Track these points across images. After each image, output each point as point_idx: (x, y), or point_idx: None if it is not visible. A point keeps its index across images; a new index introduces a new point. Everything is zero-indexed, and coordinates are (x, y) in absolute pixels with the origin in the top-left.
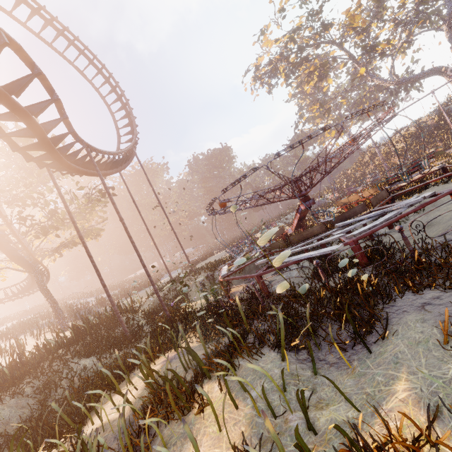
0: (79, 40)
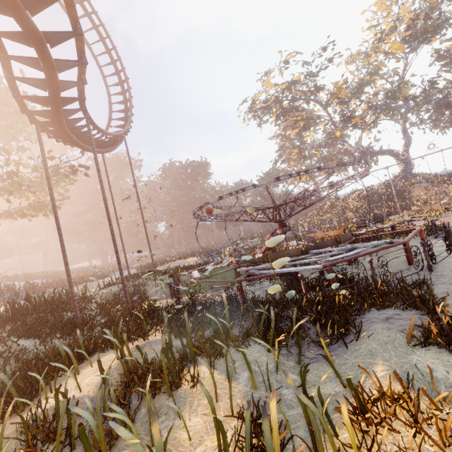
0: (97, 15)
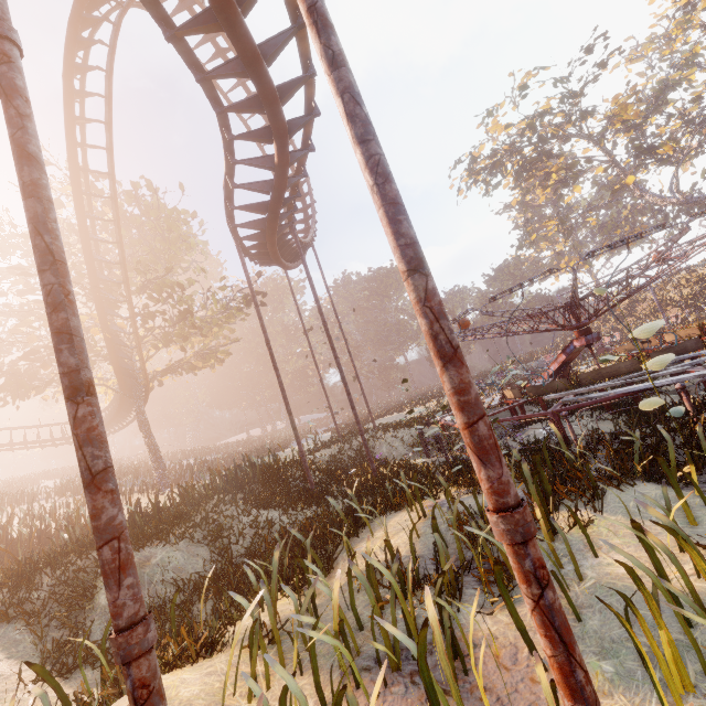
0: None
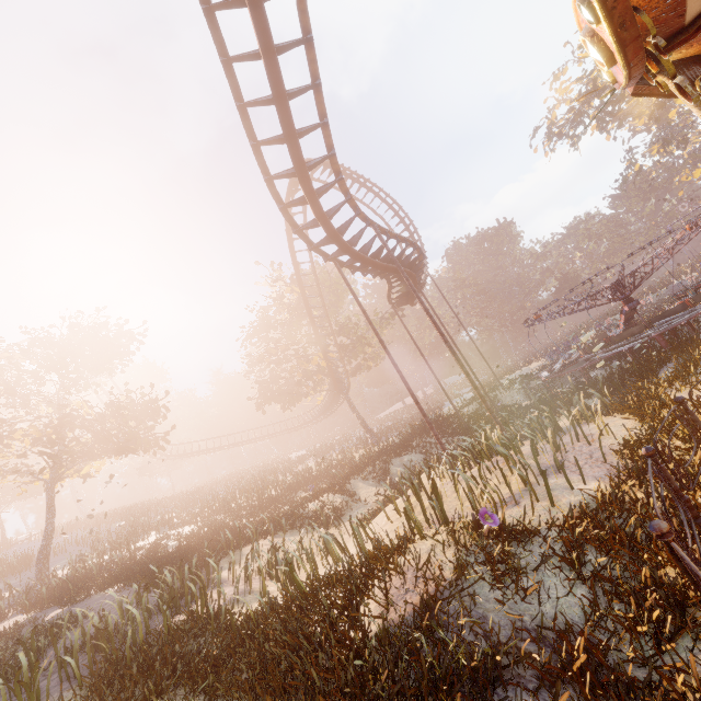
0: (371, 182)
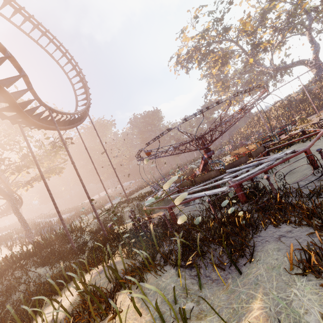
0: (49, 32)
